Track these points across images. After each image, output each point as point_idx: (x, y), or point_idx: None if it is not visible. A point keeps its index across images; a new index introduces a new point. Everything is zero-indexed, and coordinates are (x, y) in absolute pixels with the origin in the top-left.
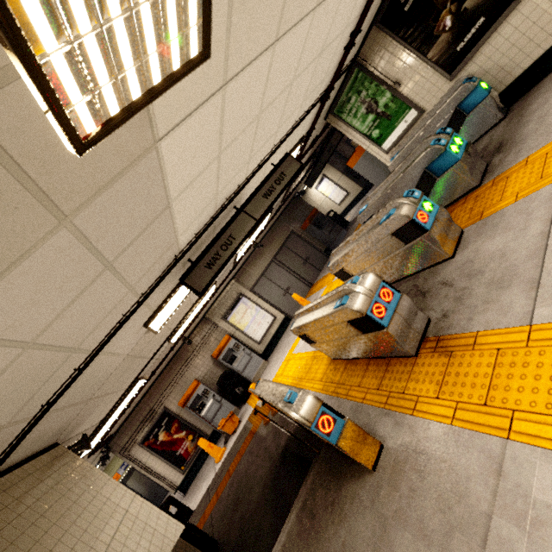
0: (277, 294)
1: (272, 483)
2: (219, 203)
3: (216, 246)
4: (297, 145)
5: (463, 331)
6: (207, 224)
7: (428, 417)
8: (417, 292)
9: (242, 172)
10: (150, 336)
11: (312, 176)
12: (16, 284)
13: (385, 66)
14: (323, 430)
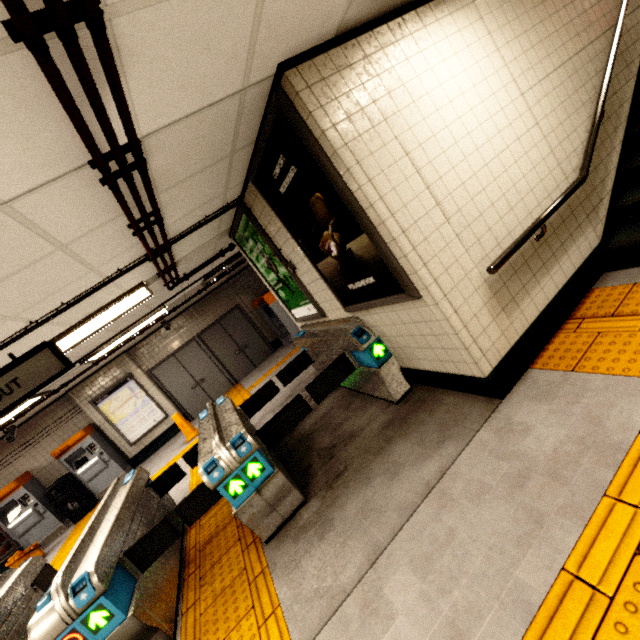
0: (184, 384)
1: None
2: None
3: None
4: (123, 298)
5: None
6: None
7: None
8: None
9: None
10: None
11: None
12: None
13: (275, 236)
14: None
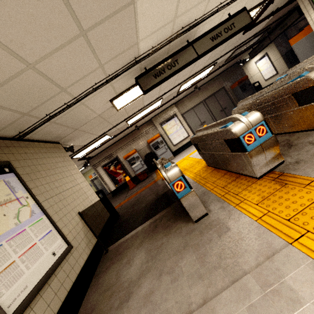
0: (196, 123)
1: (147, 207)
2: (176, 29)
3: (165, 64)
4: (257, 6)
5: (305, 175)
6: (163, 43)
7: (243, 211)
8: (286, 144)
9: (202, 6)
10: (114, 111)
11: (257, 49)
12: (10, 3)
13: None
14: (176, 189)
